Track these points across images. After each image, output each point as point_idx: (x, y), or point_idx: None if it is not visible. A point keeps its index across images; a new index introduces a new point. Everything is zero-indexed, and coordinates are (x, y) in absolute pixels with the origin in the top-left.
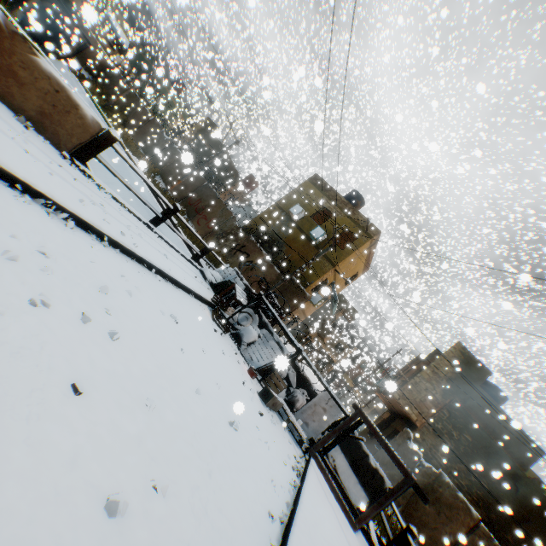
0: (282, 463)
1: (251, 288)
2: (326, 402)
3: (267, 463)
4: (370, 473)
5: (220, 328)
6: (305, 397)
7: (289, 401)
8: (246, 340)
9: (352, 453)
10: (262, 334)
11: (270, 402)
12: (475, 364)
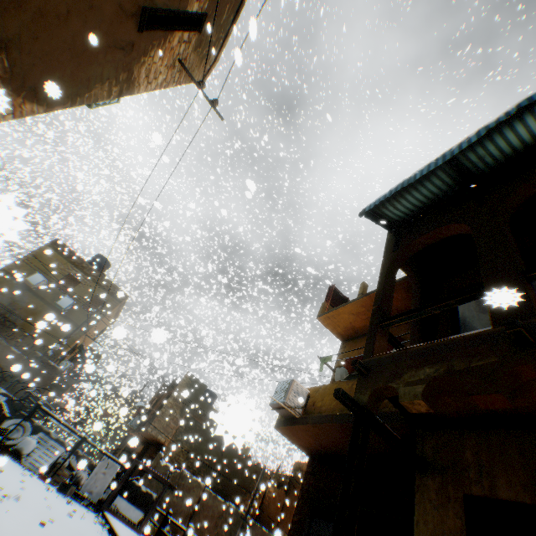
0: (95, 521)
1: (12, 395)
2: (105, 466)
3: (92, 524)
4: (143, 496)
5: (2, 454)
6: (88, 472)
7: (75, 482)
8: (28, 451)
9: (129, 491)
10: (40, 438)
11: (70, 490)
12: (199, 384)
